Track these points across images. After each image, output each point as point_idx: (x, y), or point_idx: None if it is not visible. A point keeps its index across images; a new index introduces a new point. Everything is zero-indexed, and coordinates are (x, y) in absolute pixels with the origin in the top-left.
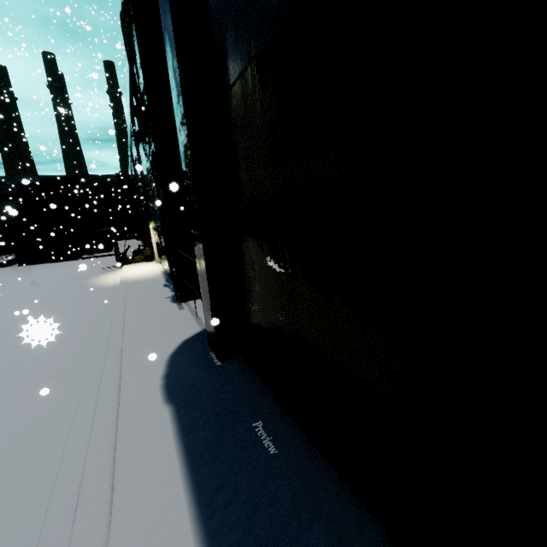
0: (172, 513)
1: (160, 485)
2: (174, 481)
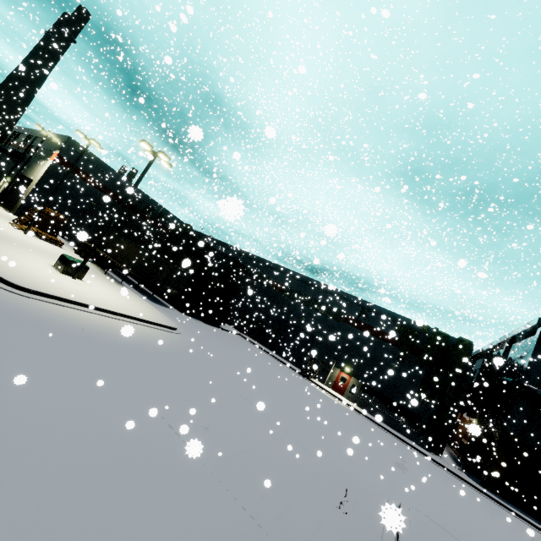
0: None
1: None
2: None
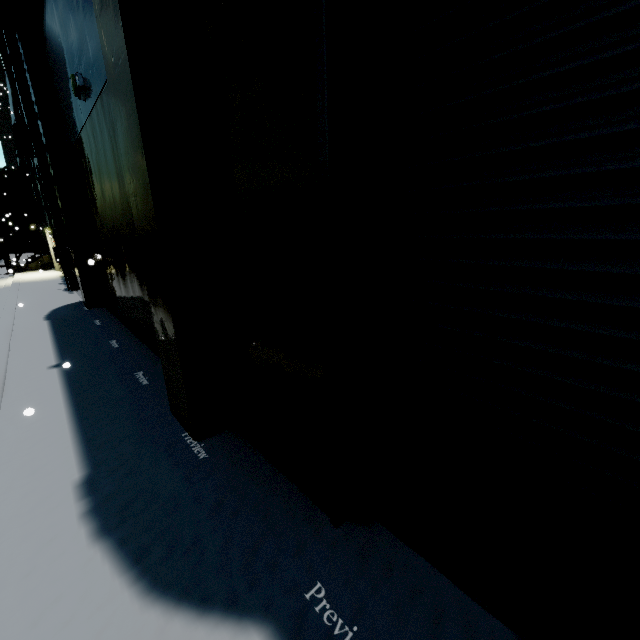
0: (42, 336)
1: (37, 333)
2: (45, 332)
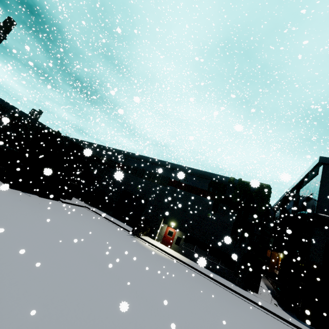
0: None
1: None
2: None
